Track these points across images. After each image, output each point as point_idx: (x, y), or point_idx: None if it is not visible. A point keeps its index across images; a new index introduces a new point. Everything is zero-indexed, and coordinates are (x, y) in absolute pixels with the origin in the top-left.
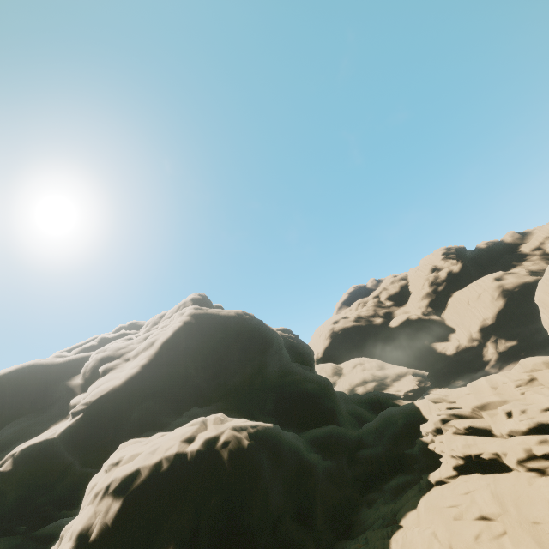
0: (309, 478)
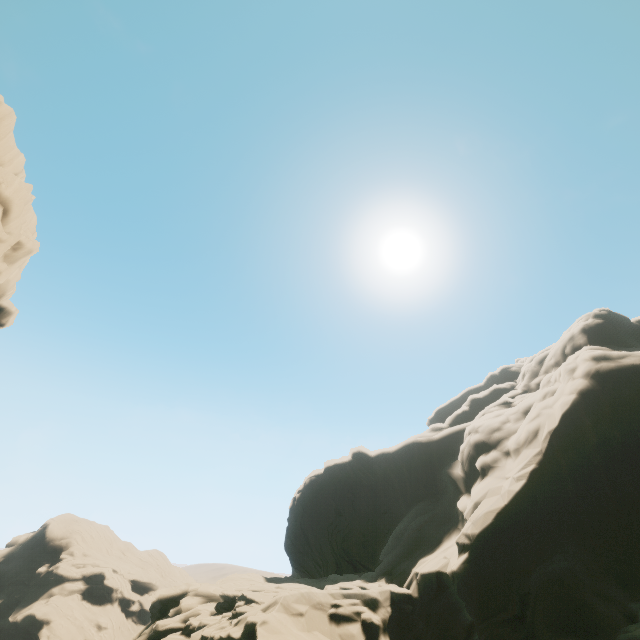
0: None
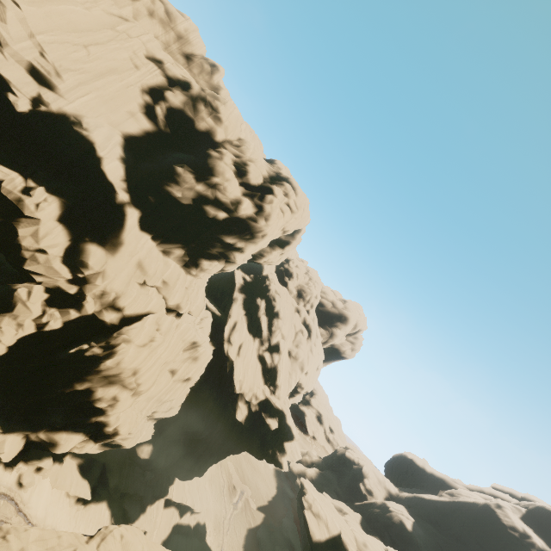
0: (406, 548)
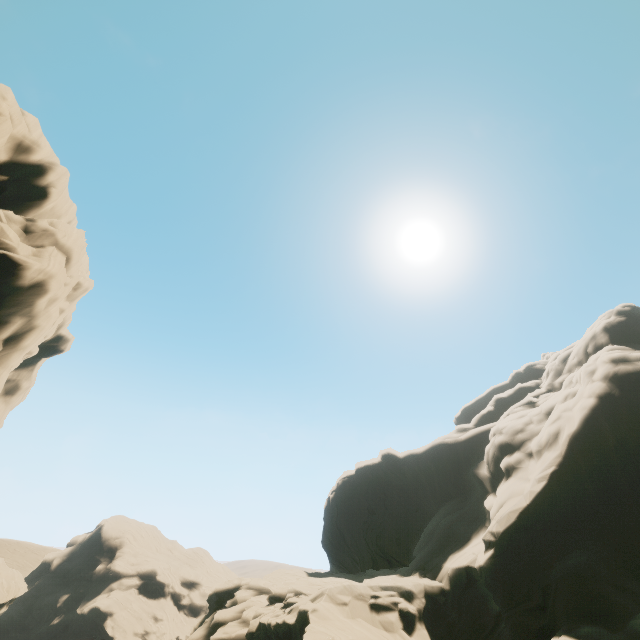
0: None
